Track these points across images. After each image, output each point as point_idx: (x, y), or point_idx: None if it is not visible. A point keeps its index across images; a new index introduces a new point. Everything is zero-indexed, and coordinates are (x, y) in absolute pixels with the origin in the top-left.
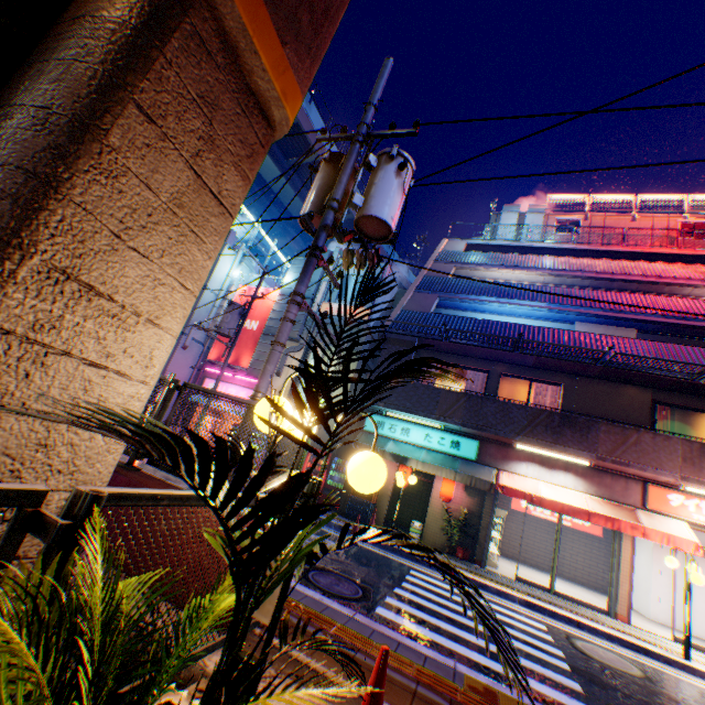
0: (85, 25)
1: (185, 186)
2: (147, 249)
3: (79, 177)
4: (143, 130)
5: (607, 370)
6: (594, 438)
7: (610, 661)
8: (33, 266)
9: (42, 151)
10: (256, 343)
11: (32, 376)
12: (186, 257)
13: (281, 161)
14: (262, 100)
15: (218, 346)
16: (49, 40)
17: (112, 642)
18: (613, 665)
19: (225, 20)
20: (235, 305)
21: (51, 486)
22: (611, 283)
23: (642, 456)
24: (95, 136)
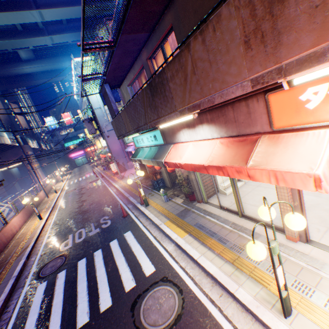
0: None
1: None
2: None
3: None
4: None
5: None
6: (170, 94)
7: (148, 314)
8: None
9: None
10: None
11: None
12: None
13: None
14: None
15: None
16: None
17: None
18: (139, 321)
19: None
20: (84, 121)
21: None
22: None
23: (204, 83)
24: None
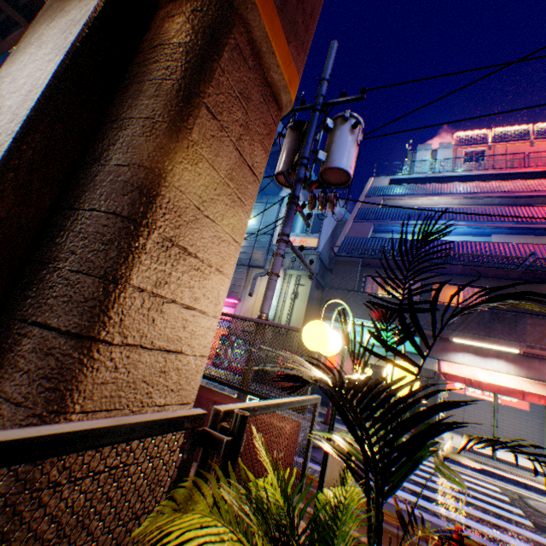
0: (163, 52)
1: (233, 164)
2: (214, 215)
3: (177, 168)
4: (210, 125)
5: (527, 273)
6: (521, 330)
7: None
8: (154, 238)
9: (153, 151)
10: None
11: (155, 321)
12: (235, 217)
13: None
14: (274, 89)
15: None
16: (134, 66)
17: (298, 538)
18: None
19: (253, 31)
20: None
21: (167, 402)
22: (519, 200)
23: None
24: (184, 134)
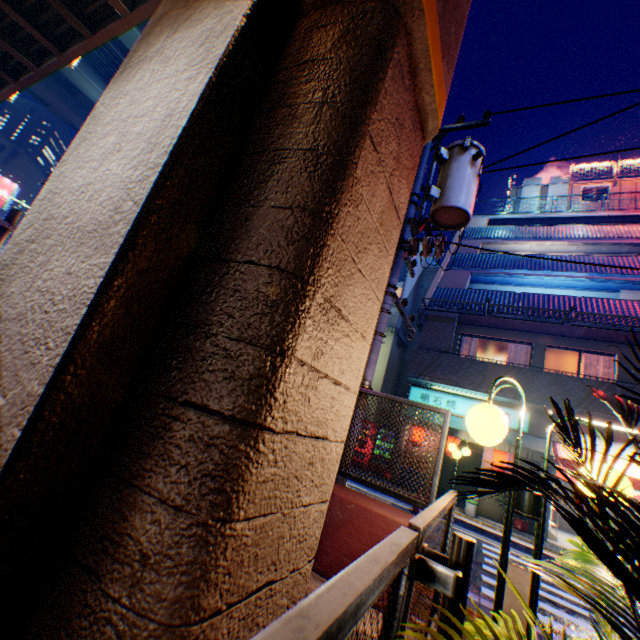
0: (317, 68)
1: (384, 205)
2: (364, 268)
3: (341, 211)
4: (370, 158)
5: None
6: None
7: None
8: (317, 299)
9: (318, 191)
10: None
11: (310, 400)
12: (379, 270)
13: None
14: (422, 114)
15: None
16: (276, 86)
17: None
18: None
19: (413, 44)
20: None
21: (310, 500)
22: None
23: None
24: (349, 170)
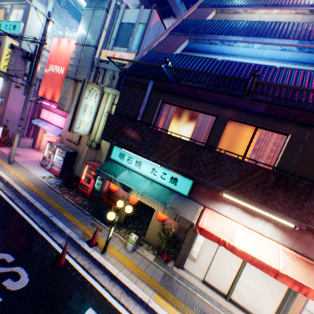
0: None
1: None
2: None
3: None
4: None
5: None
6: (311, 208)
7: None
8: None
9: None
10: (63, 84)
11: None
12: None
13: None
14: None
15: (43, 86)
16: None
17: None
18: None
19: None
20: (16, 49)
21: None
22: None
23: None
24: None
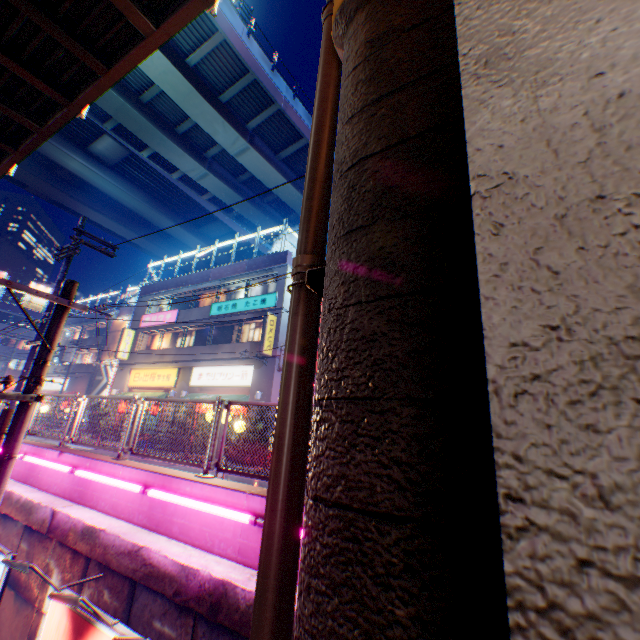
0: None
1: None
2: None
3: None
4: None
5: None
6: None
7: None
8: None
9: None
10: None
11: None
12: None
13: (296, 182)
14: None
15: None
16: None
17: None
18: None
19: None
20: None
21: None
22: None
23: None
24: None
